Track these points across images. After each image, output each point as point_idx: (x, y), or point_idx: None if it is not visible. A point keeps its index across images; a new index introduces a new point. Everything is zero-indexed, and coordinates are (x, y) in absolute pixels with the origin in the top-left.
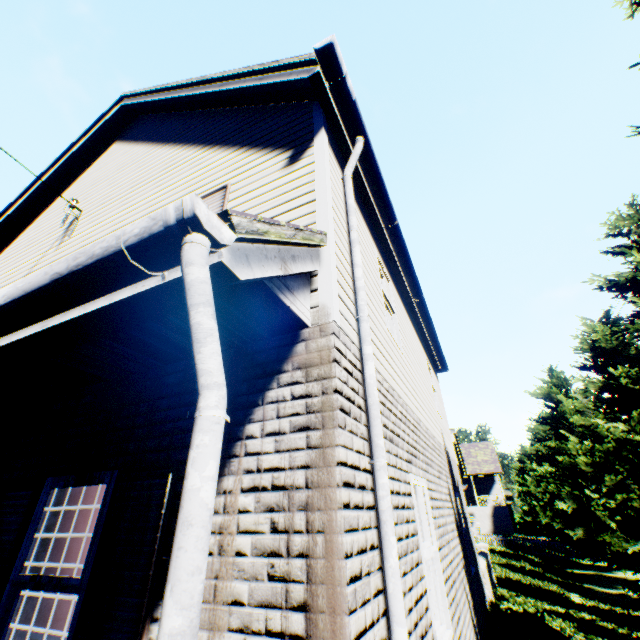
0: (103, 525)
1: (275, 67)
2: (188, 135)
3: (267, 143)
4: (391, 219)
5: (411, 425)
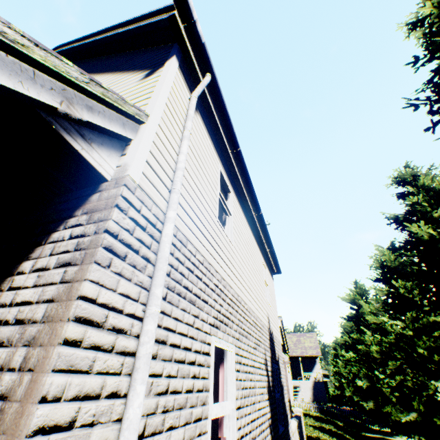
0: None
1: (148, 14)
2: (91, 69)
3: (136, 68)
4: (235, 146)
5: (228, 299)
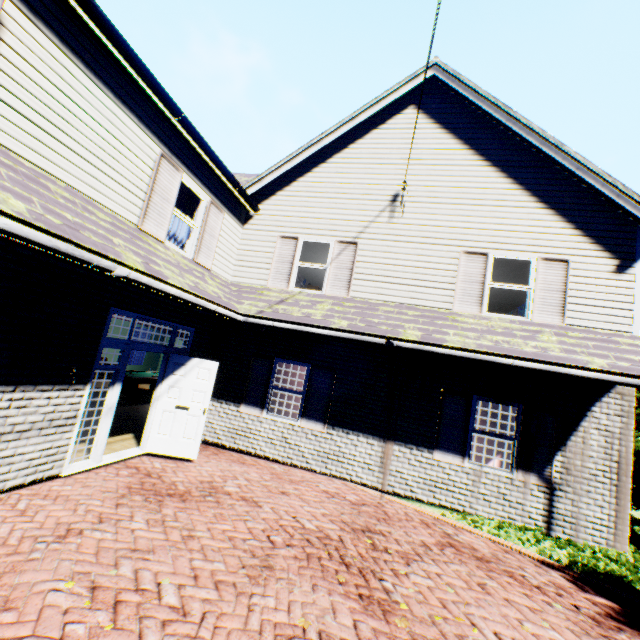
0: (521, 423)
1: (635, 200)
2: (516, 172)
3: (598, 240)
4: None
5: None
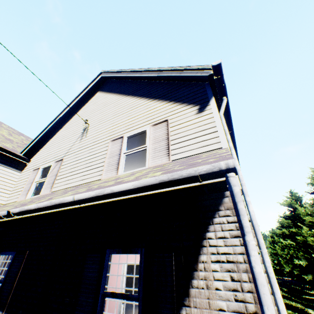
0: (143, 272)
1: (188, 69)
2: (138, 92)
3: (184, 101)
4: (231, 129)
5: None
